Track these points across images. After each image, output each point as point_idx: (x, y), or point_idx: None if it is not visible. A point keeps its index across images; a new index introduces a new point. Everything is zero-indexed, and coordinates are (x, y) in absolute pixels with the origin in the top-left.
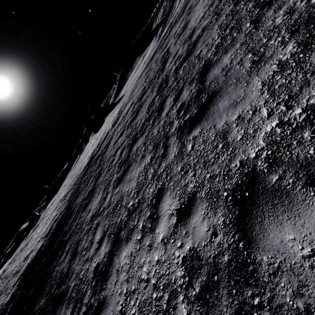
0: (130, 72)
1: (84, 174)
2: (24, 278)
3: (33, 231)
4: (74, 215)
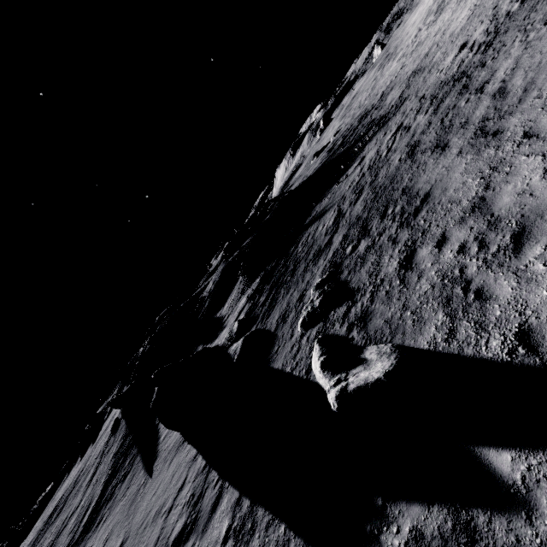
0: None
1: (46, 523)
2: None
3: None
4: None
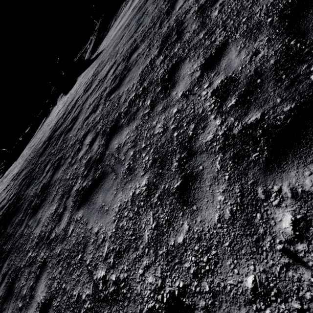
0: (113, 21)
1: (42, 153)
2: None
3: None
4: (21, 215)
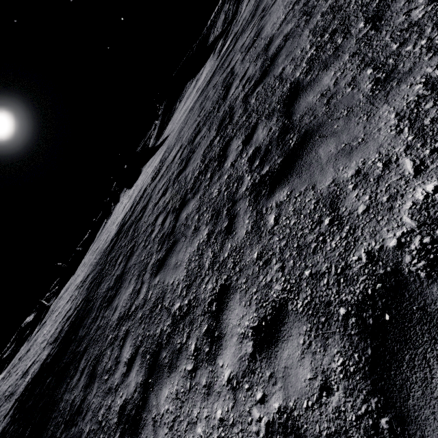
0: (177, 103)
1: (111, 250)
2: (20, 406)
3: (38, 331)
4: (94, 313)
